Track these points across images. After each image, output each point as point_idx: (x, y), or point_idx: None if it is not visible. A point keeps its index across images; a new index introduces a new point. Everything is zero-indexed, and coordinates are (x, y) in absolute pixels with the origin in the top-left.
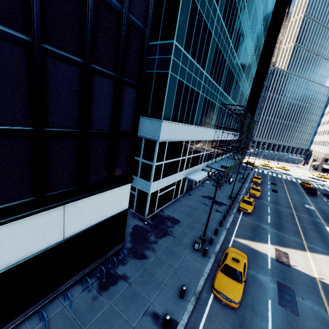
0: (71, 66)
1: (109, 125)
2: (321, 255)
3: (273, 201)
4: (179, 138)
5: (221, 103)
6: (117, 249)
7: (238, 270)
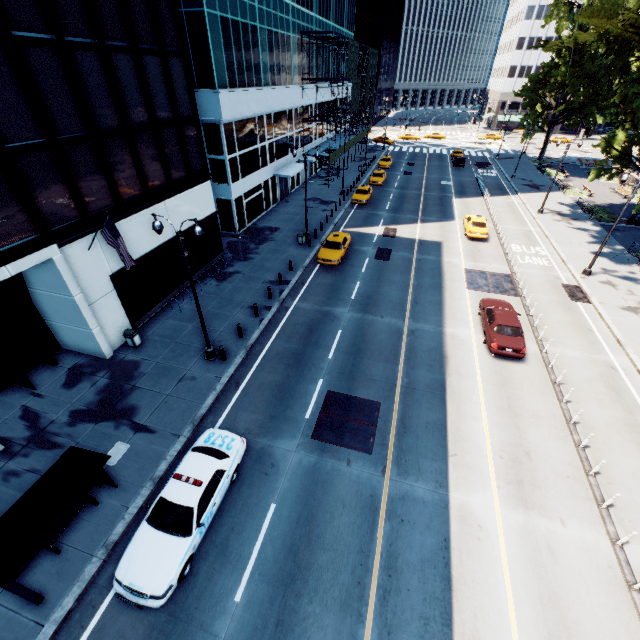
0: (126, 55)
1: (170, 111)
2: (431, 224)
3: (400, 186)
4: (247, 114)
5: (300, 30)
6: (220, 259)
7: (338, 242)
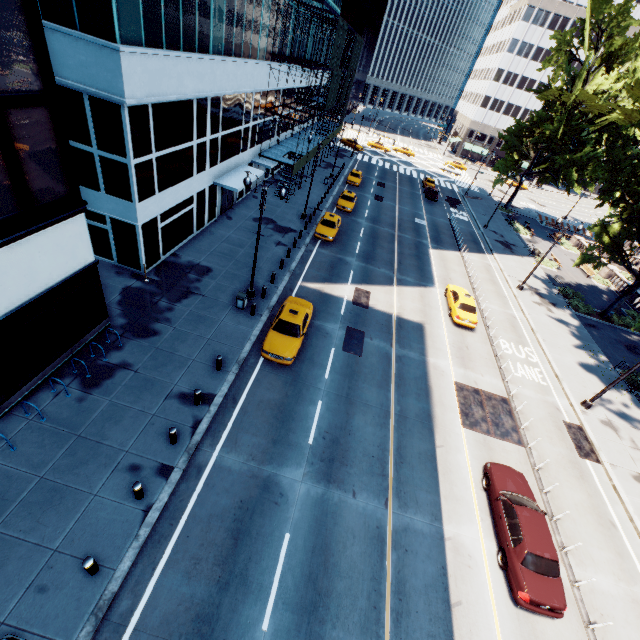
0: None
1: None
2: (409, 288)
3: (372, 217)
4: (178, 94)
5: None
6: (99, 330)
7: (296, 324)
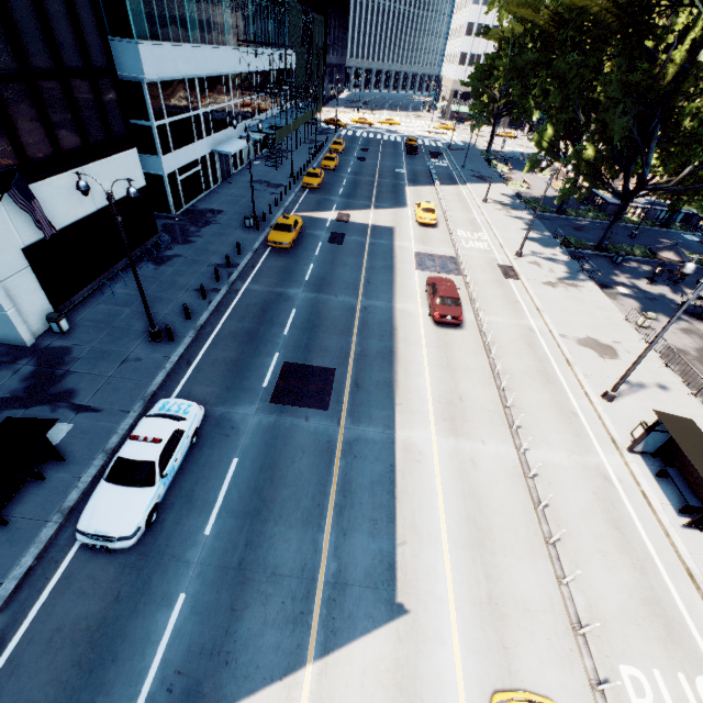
0: None
1: (80, 59)
2: (384, 210)
3: (354, 172)
4: (175, 74)
5: None
6: (155, 241)
7: (289, 224)
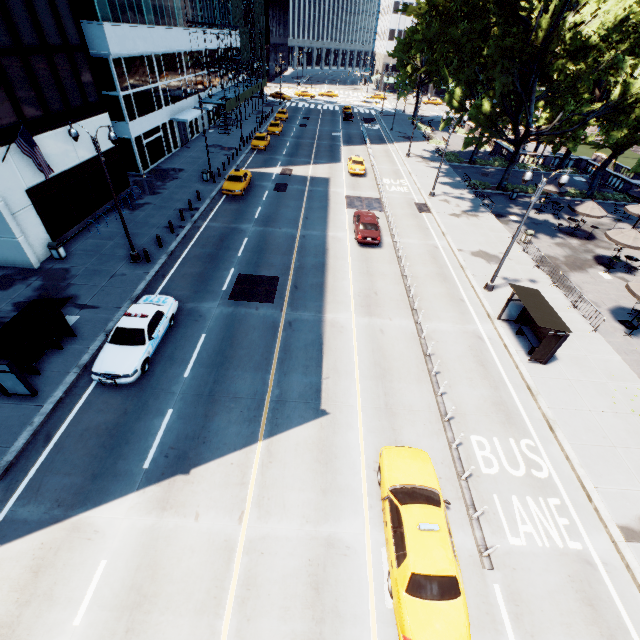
0: None
1: (59, 37)
2: (321, 165)
3: (296, 136)
4: (135, 51)
5: None
6: (128, 193)
7: (239, 176)
